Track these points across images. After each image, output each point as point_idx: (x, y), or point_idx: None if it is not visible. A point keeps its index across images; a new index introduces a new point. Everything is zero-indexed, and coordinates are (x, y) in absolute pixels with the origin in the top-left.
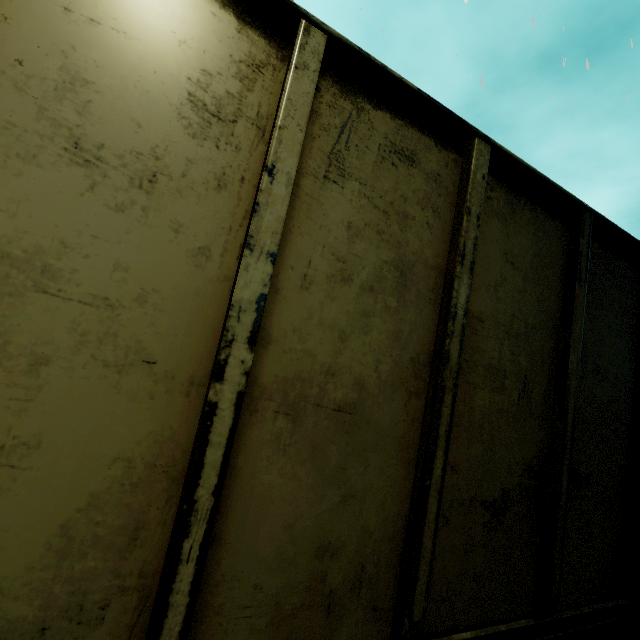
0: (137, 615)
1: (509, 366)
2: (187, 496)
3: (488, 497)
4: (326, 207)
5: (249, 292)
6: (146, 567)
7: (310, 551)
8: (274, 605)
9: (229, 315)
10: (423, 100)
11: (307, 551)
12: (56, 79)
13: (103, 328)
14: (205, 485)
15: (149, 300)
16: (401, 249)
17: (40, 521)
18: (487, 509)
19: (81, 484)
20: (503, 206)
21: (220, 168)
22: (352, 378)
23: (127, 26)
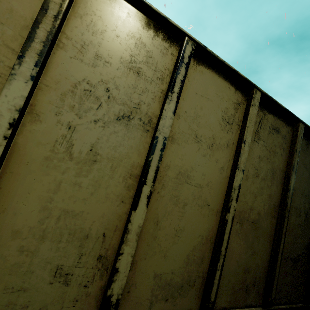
0: (201, 285)
1: (302, 207)
2: (219, 249)
3: (292, 256)
4: (253, 151)
5: (237, 183)
6: (204, 270)
7: (242, 270)
8: (232, 287)
9: (232, 191)
10: (285, 111)
11: (242, 270)
12: (193, 116)
13: (199, 194)
14: (223, 246)
15: (209, 185)
16: (273, 164)
17: (183, 253)
18: (292, 261)
19: (191, 243)
20: (304, 146)
21: (228, 140)
22: (257, 211)
23: (209, 96)
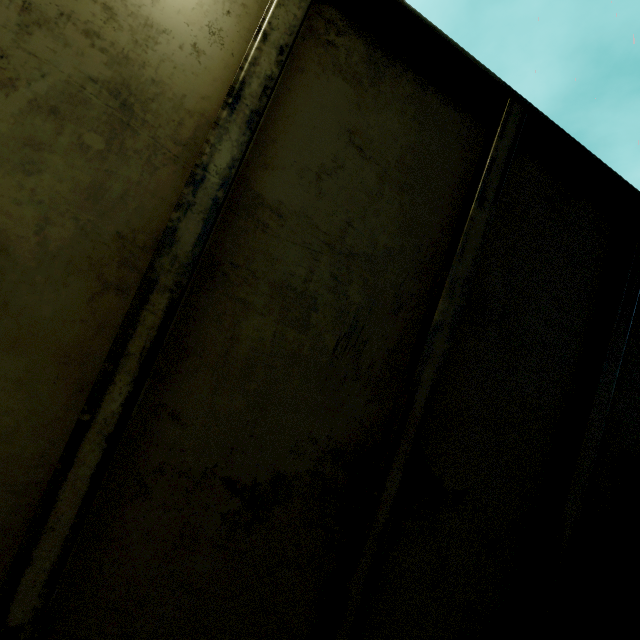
0: None
1: (325, 295)
2: None
3: (242, 476)
4: None
5: None
6: None
7: None
8: None
9: None
10: None
11: None
12: None
13: None
14: None
15: None
16: (131, 69)
17: None
18: (237, 494)
19: None
20: (358, 63)
21: None
22: None
23: None
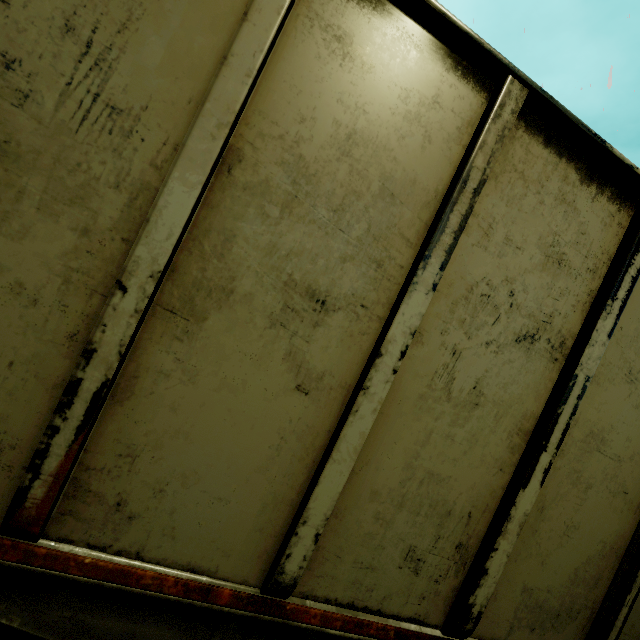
0: (587, 621)
1: None
2: (634, 572)
3: None
4: None
5: None
6: (596, 599)
7: None
8: (636, 638)
9: None
10: None
11: None
12: (631, 335)
13: (613, 472)
14: None
15: (634, 458)
16: None
17: (569, 564)
18: None
19: (586, 550)
20: None
21: None
22: None
23: None
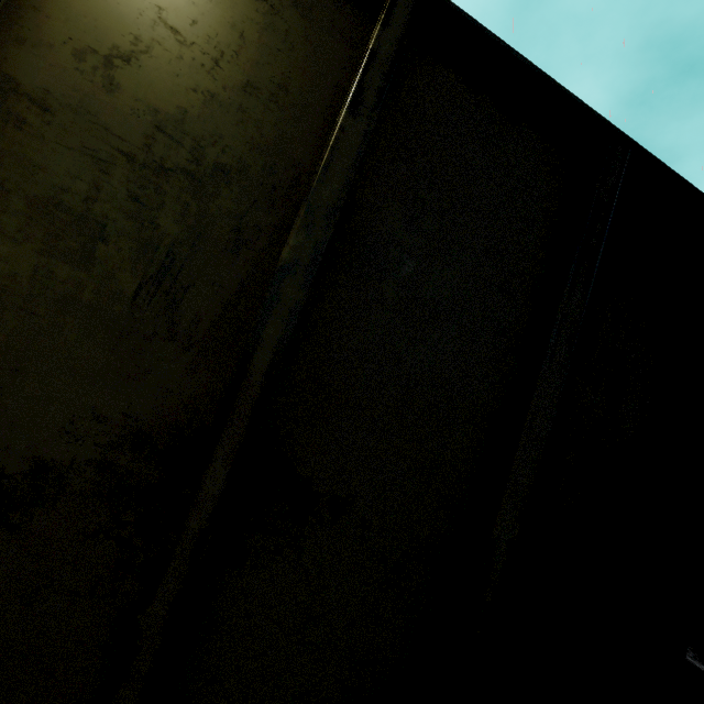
0: None
1: (120, 221)
2: None
3: None
4: None
5: None
6: None
7: None
8: None
9: None
10: None
11: None
12: None
13: None
14: None
15: None
16: None
17: None
18: None
19: None
20: None
21: None
22: None
23: None
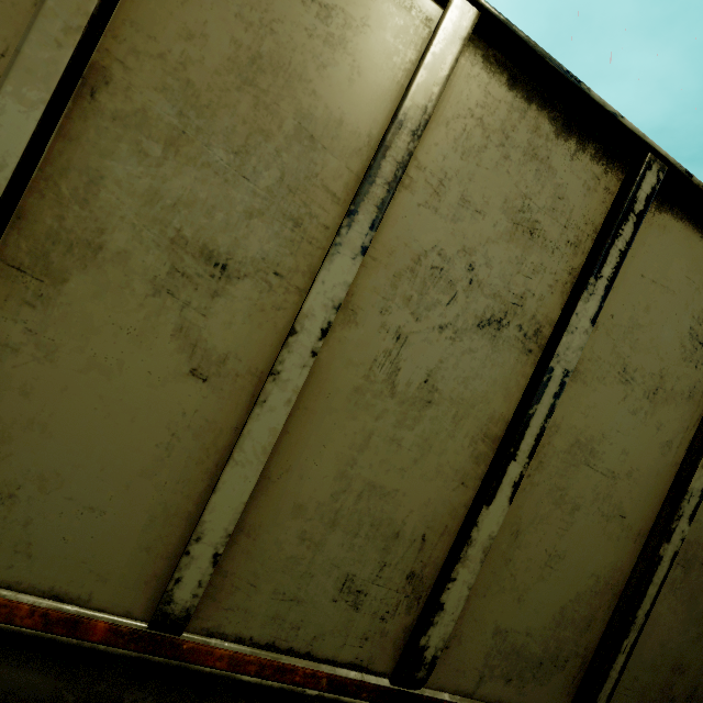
0: (578, 671)
1: None
2: (633, 612)
3: None
4: None
5: (699, 483)
6: (588, 644)
7: (669, 665)
8: (641, 693)
9: (684, 498)
10: None
11: (667, 665)
12: (625, 325)
13: (607, 491)
14: (643, 608)
15: (632, 475)
16: None
17: (554, 602)
18: None
19: (574, 585)
20: None
21: (693, 383)
22: None
23: (669, 282)
